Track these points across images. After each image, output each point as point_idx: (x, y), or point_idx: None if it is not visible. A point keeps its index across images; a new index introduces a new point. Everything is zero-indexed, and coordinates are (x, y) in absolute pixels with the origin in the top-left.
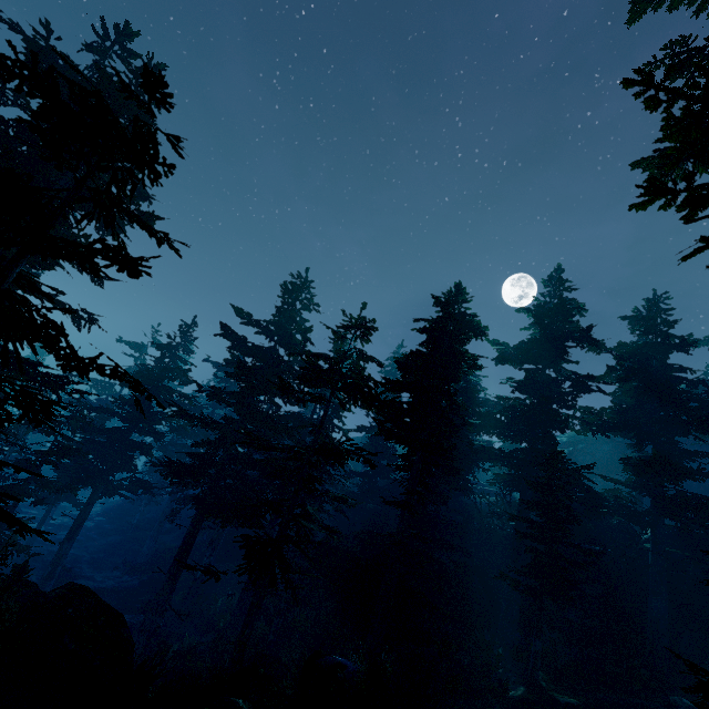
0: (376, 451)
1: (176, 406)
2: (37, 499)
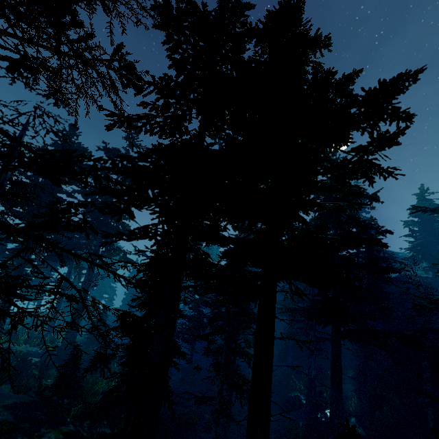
0: None
1: None
2: (189, 342)
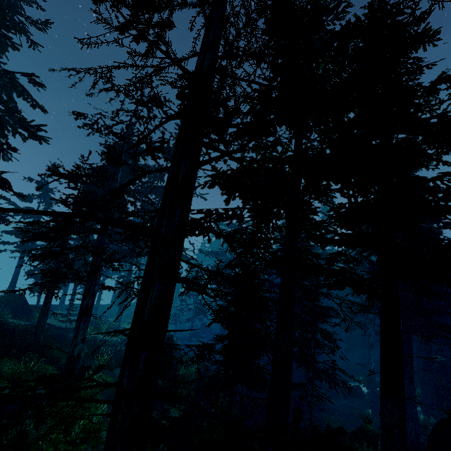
0: None
1: (375, 264)
2: None
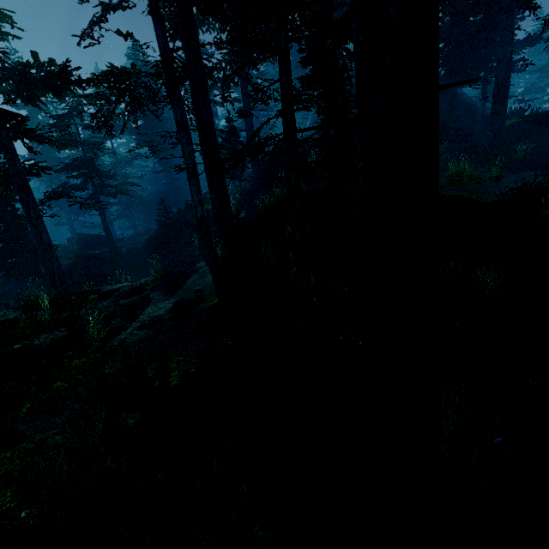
0: (130, 158)
1: None
2: None
